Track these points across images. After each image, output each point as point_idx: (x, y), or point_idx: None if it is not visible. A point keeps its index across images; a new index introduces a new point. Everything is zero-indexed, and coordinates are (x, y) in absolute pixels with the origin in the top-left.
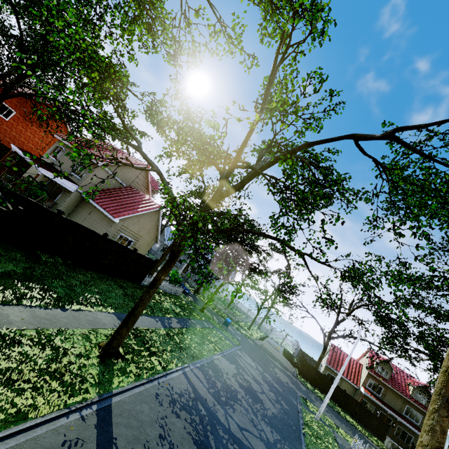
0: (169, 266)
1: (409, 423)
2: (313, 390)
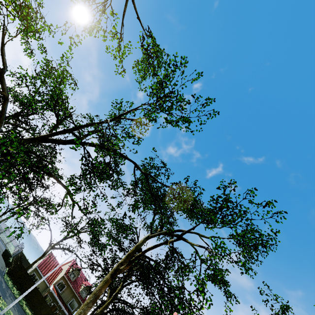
0: None
1: (67, 310)
2: (12, 287)
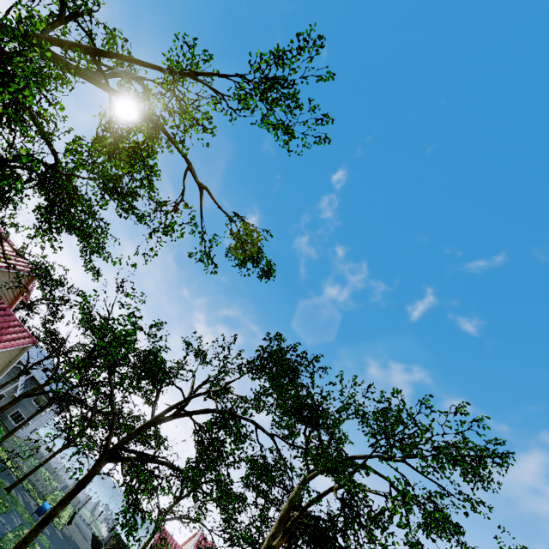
0: (73, 497)
1: None
2: None
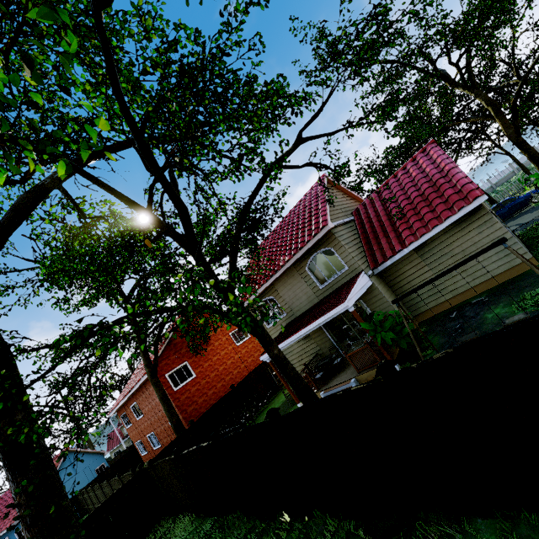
0: None
1: None
2: None
